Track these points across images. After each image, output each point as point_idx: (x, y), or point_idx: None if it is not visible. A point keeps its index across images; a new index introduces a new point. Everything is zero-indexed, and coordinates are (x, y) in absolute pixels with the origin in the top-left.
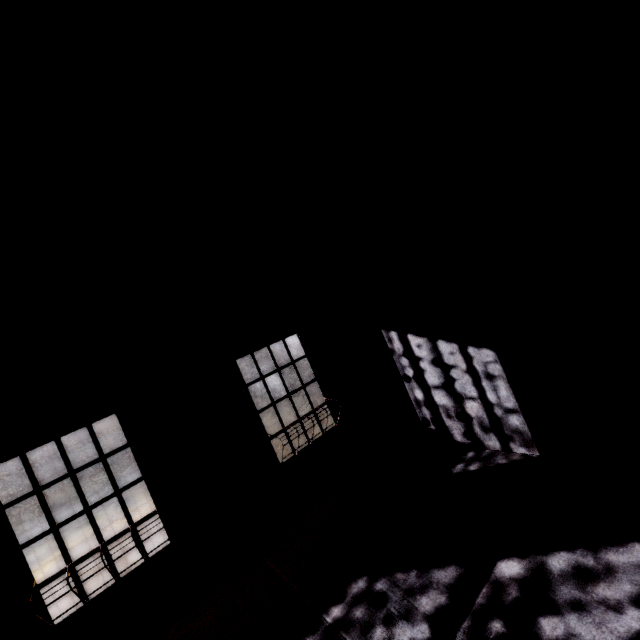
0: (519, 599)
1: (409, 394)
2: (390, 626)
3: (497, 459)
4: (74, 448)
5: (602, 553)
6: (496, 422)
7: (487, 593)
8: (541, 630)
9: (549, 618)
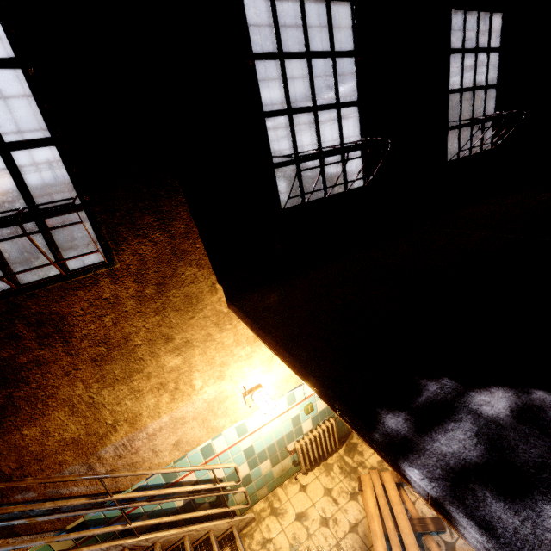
0: None
1: None
2: None
3: None
4: None
5: None
6: None
7: None
8: None
9: None
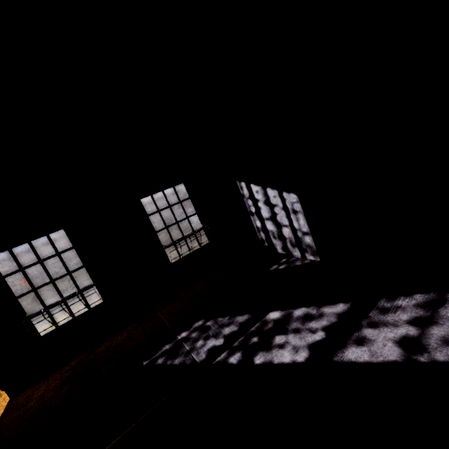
0: (271, 328)
1: (253, 223)
2: (206, 340)
3: (296, 262)
4: (71, 258)
5: (322, 308)
6: (298, 241)
7: (258, 326)
8: (274, 341)
9: (280, 336)
